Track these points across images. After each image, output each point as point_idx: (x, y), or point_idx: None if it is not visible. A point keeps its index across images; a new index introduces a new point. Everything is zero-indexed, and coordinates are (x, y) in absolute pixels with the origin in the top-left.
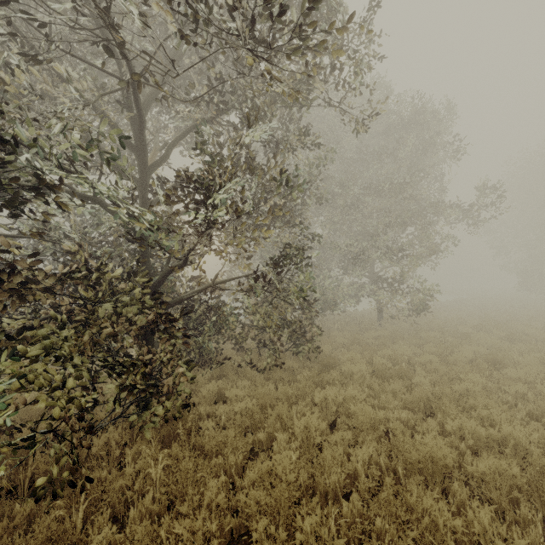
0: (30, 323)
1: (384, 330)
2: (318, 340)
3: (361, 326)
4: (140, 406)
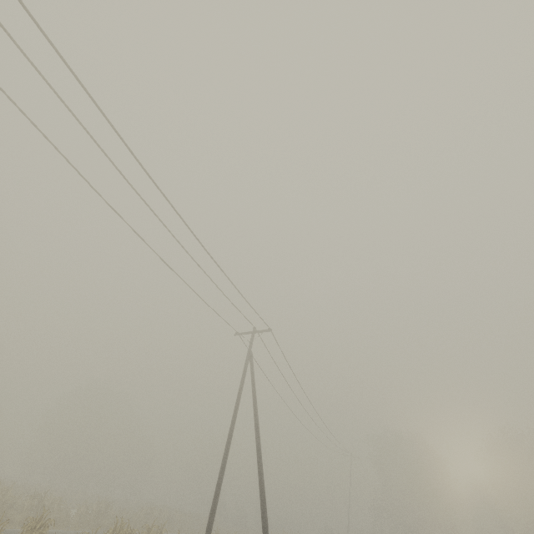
0: None
1: None
2: None
3: None
4: None
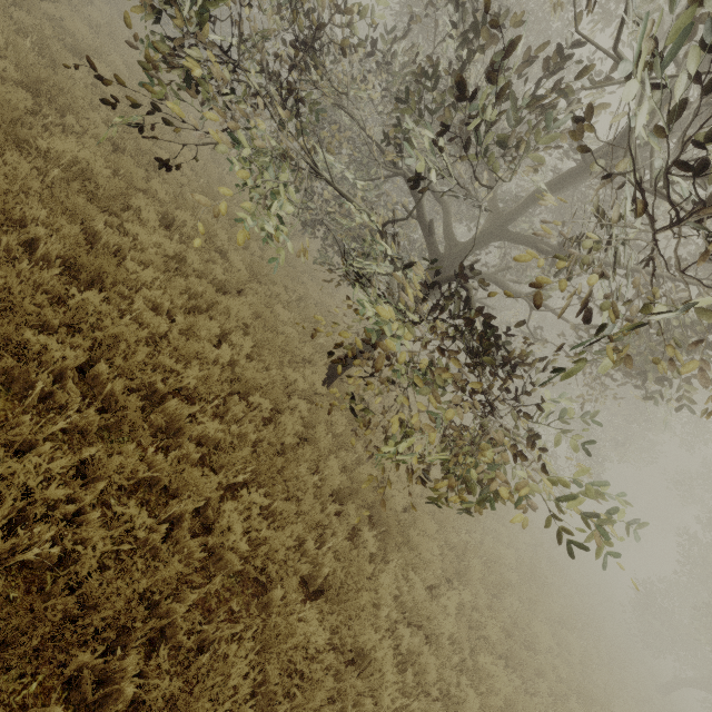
0: None
1: None
2: None
3: None
4: None
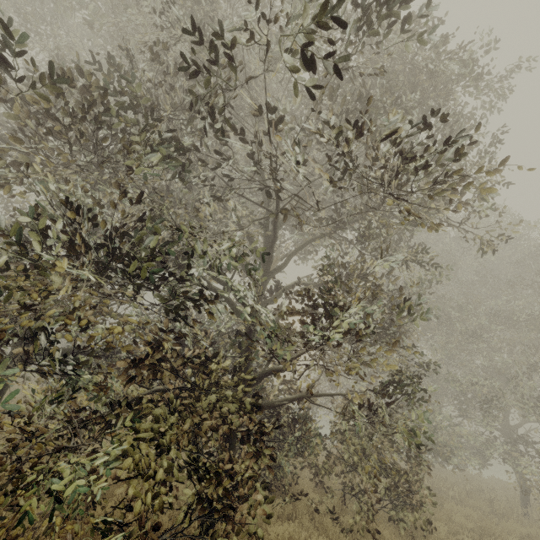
0: (144, 394)
1: (538, 529)
2: (430, 510)
3: (493, 506)
4: (203, 526)
